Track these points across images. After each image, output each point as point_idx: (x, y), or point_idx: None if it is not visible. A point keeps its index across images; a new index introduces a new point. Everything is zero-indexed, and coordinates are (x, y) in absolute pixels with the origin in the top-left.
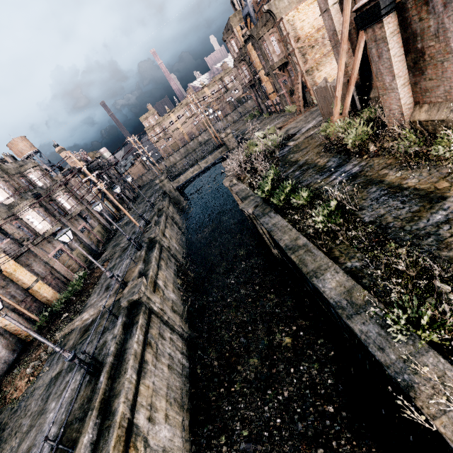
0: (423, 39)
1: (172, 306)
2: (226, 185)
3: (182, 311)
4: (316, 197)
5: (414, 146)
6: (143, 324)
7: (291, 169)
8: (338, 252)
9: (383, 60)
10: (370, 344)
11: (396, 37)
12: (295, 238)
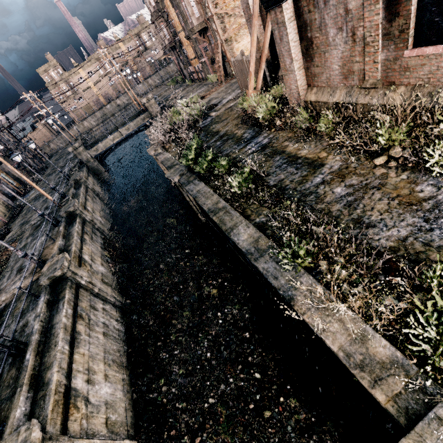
0: (312, 29)
1: (102, 278)
2: (151, 154)
3: (113, 282)
4: (234, 165)
5: (306, 122)
6: (70, 299)
7: (214, 139)
8: (250, 211)
9: (284, 43)
10: (269, 276)
11: (293, 24)
12: (216, 202)
